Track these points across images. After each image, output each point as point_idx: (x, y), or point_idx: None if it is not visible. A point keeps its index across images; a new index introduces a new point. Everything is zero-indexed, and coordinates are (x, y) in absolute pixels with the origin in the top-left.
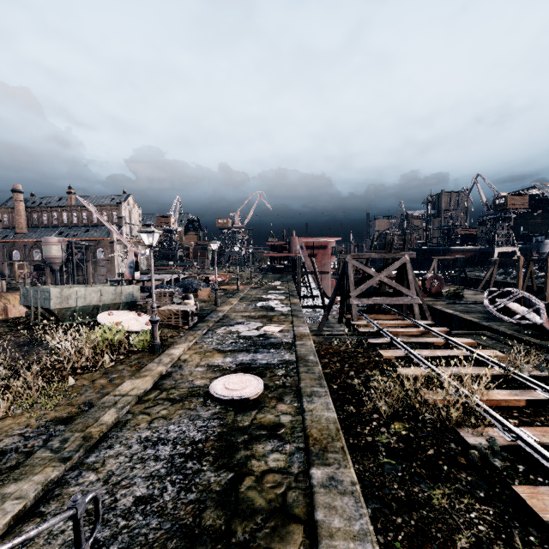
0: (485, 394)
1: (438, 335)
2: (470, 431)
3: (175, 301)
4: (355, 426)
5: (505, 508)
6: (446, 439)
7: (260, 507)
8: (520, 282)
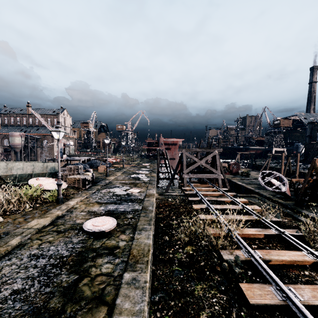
0: (242, 230)
1: (228, 197)
2: (227, 251)
3: (80, 173)
4: (165, 248)
5: (233, 296)
6: (213, 256)
7: (86, 296)
8: (282, 168)
